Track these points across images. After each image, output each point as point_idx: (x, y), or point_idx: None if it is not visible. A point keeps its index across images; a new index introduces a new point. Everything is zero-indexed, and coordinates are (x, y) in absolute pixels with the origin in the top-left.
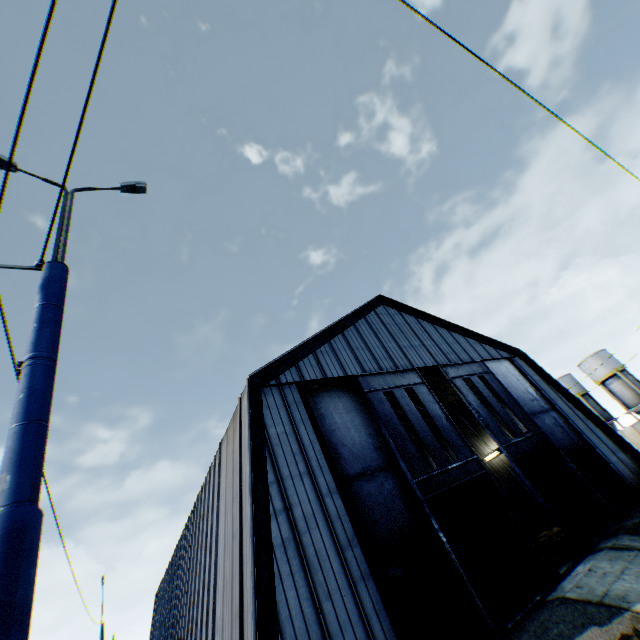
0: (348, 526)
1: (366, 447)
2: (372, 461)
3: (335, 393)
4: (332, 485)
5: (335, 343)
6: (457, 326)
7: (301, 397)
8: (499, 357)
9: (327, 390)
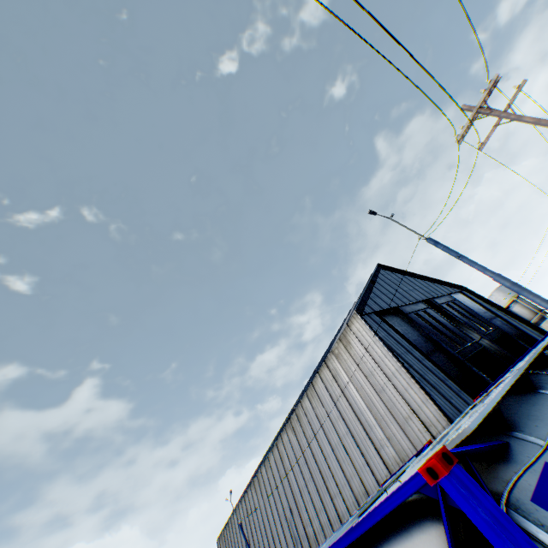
0: (439, 372)
1: (420, 342)
2: (427, 348)
3: (389, 318)
4: (421, 356)
5: (375, 292)
6: (425, 276)
7: (381, 318)
8: (454, 292)
9: (385, 317)
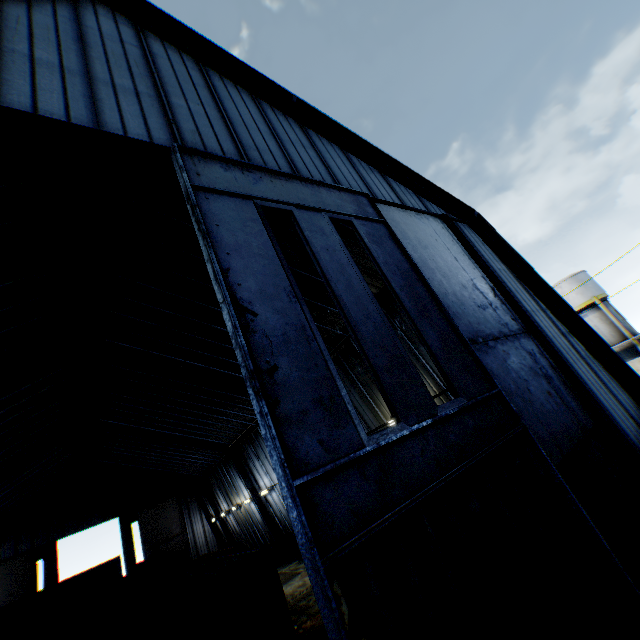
0: None
1: None
2: None
3: None
4: None
5: None
6: (330, 122)
7: None
8: (423, 210)
9: None
